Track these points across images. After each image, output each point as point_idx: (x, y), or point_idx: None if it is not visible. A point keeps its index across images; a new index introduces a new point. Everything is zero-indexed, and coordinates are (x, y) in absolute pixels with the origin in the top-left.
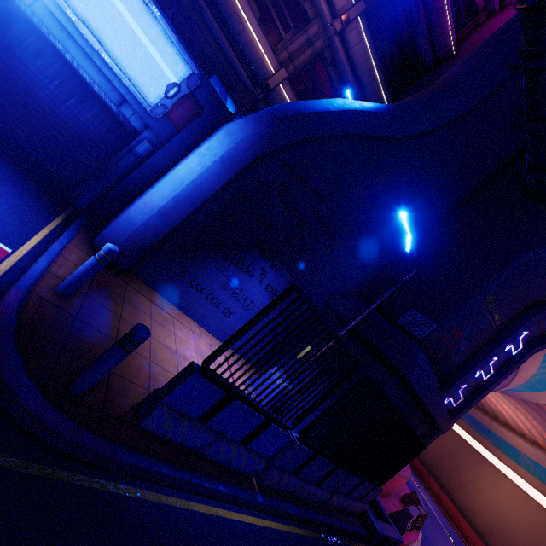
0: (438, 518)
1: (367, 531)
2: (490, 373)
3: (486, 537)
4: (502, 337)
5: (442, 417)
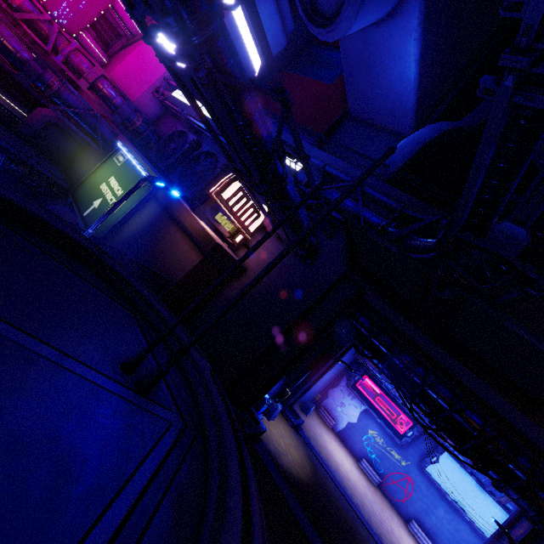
0: None
1: None
2: None
3: None
4: None
5: None
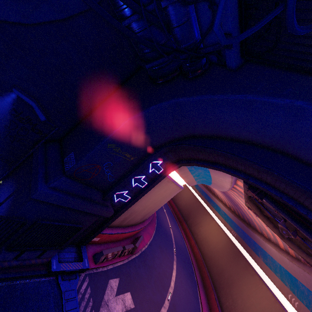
0: (174, 241)
1: (46, 271)
2: (146, 183)
3: (199, 245)
4: (138, 166)
5: (97, 211)
